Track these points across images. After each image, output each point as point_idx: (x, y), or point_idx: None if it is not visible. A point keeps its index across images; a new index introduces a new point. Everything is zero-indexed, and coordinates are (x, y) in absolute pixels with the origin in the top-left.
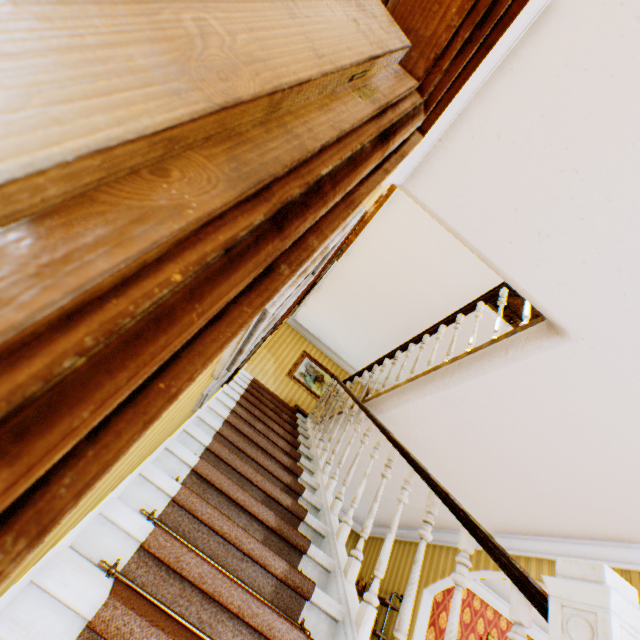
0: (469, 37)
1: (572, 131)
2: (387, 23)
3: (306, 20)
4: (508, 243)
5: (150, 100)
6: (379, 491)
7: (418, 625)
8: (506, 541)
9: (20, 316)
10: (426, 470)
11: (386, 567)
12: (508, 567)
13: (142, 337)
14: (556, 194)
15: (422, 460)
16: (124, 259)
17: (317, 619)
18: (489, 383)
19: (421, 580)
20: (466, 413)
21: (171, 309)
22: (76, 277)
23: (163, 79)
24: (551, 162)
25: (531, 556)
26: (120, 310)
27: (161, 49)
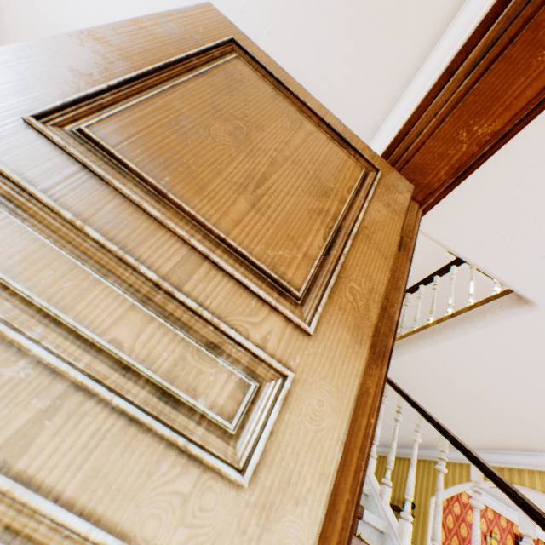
0: (452, 182)
1: (522, 174)
2: (399, 183)
3: (373, 235)
4: (478, 245)
5: (357, 355)
6: (395, 432)
7: (430, 527)
8: (498, 456)
9: (353, 466)
10: (433, 417)
11: (395, 480)
12: (513, 495)
13: (369, 452)
14: (514, 213)
15: (418, 396)
16: (364, 427)
17: (369, 532)
18: (472, 340)
19: (427, 490)
20: (454, 361)
21: (373, 434)
22: (357, 442)
23: (355, 339)
24: (508, 194)
25: (523, 468)
26: (364, 445)
27: (349, 322)
